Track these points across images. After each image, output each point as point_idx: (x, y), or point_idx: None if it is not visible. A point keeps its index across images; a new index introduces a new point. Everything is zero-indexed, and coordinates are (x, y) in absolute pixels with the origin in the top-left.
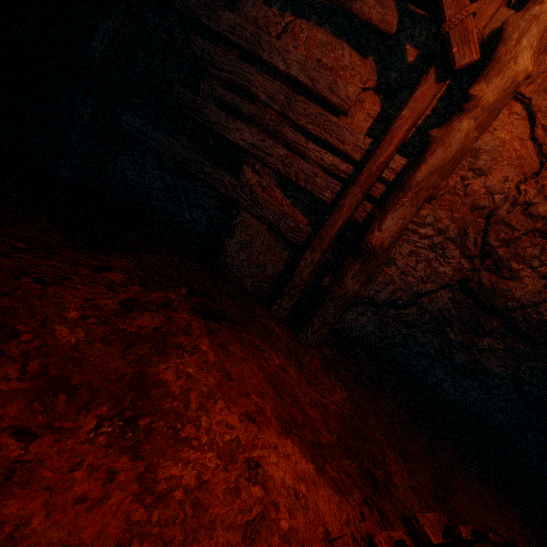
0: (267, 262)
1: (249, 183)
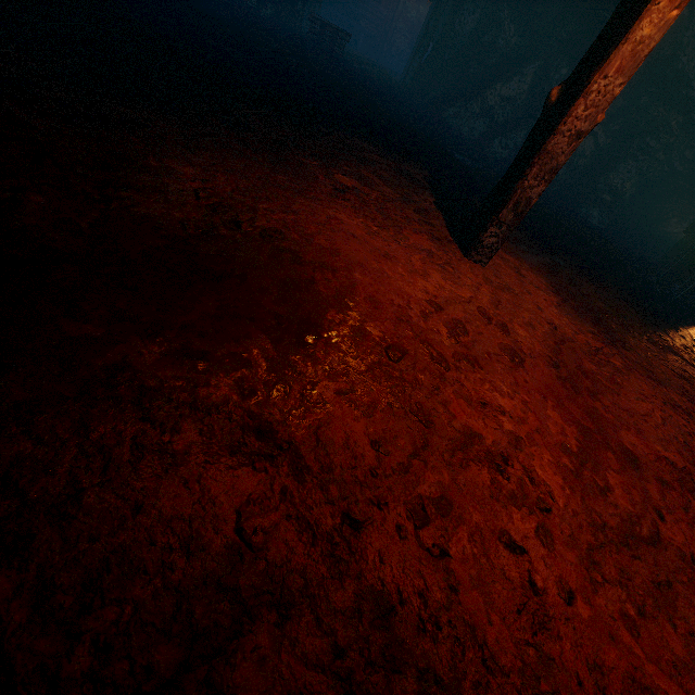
0: (368, 47)
1: (362, 25)
